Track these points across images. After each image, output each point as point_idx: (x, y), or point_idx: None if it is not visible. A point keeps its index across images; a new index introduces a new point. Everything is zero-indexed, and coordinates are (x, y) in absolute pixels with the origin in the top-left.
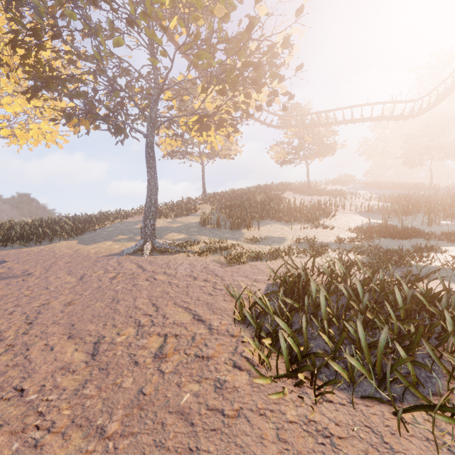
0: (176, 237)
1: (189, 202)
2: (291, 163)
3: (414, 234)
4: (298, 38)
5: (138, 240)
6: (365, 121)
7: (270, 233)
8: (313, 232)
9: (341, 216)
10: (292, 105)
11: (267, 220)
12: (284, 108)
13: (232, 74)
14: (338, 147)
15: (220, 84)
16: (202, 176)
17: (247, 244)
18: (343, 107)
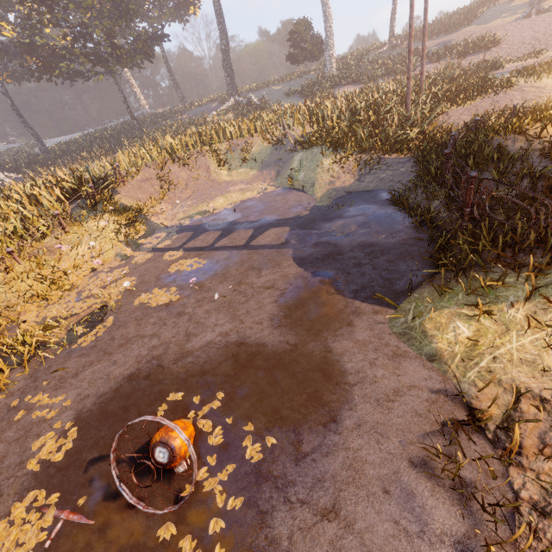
0: None
1: None
2: None
3: None
4: None
5: (520, 13)
6: None
7: None
8: None
9: None
10: None
11: None
12: None
13: None
14: None
15: None
16: None
17: None
18: None
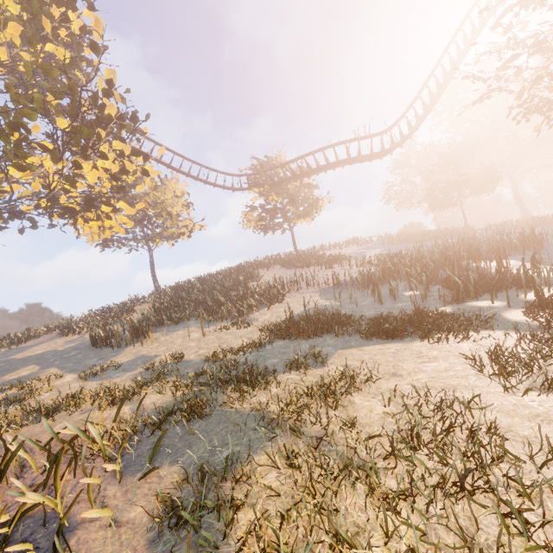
0: (18, 375)
1: (133, 302)
2: (274, 230)
3: (332, 326)
4: (114, 82)
5: None
6: (336, 166)
7: (154, 348)
8: (215, 337)
9: (294, 299)
10: (258, 161)
11: (192, 321)
12: (146, 172)
13: (10, 142)
14: (325, 202)
15: (19, 157)
16: (151, 265)
17: (74, 382)
18: (304, 154)
